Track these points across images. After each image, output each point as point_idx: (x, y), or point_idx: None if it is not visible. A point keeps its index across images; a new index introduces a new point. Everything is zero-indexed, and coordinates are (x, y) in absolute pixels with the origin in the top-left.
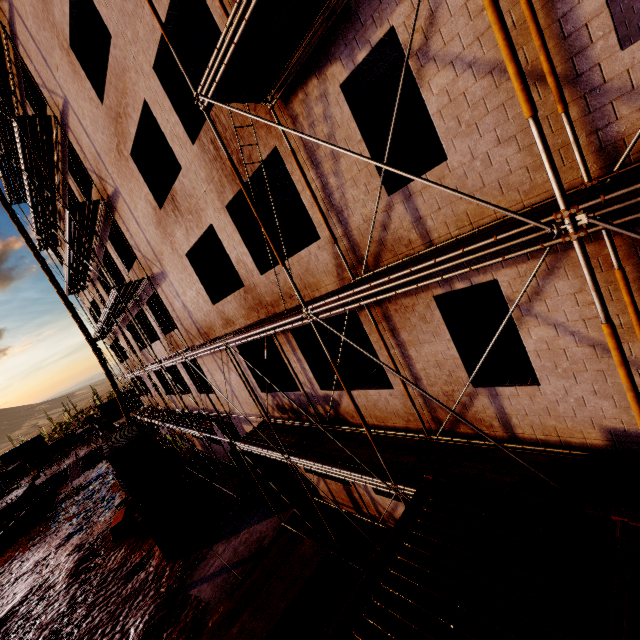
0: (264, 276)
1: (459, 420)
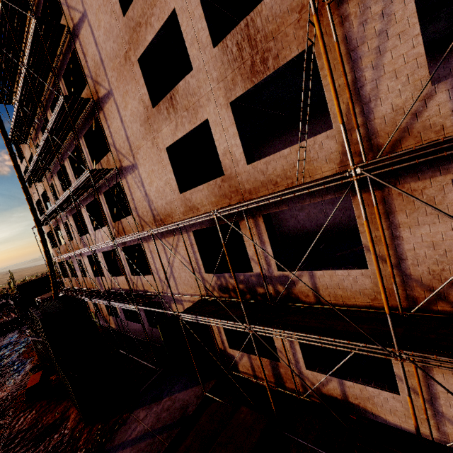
0: (251, 165)
1: (439, 298)
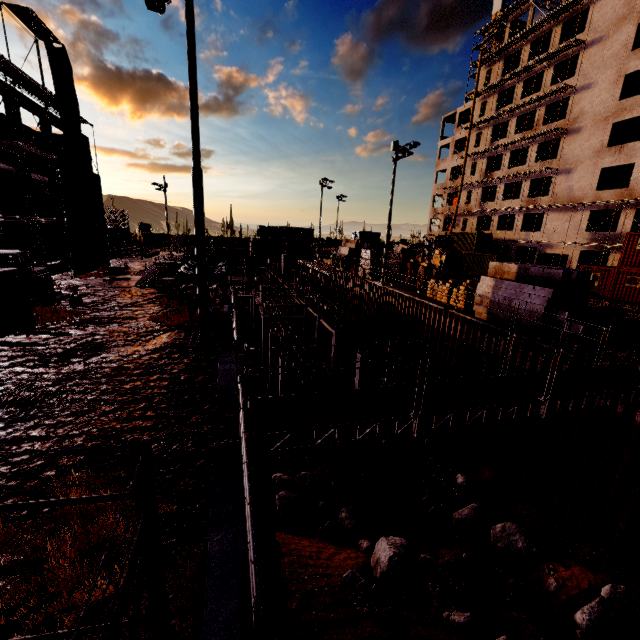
0: None
1: None
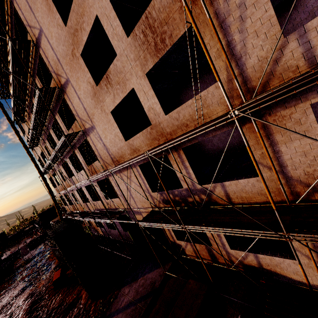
0: (168, 115)
1: (315, 191)
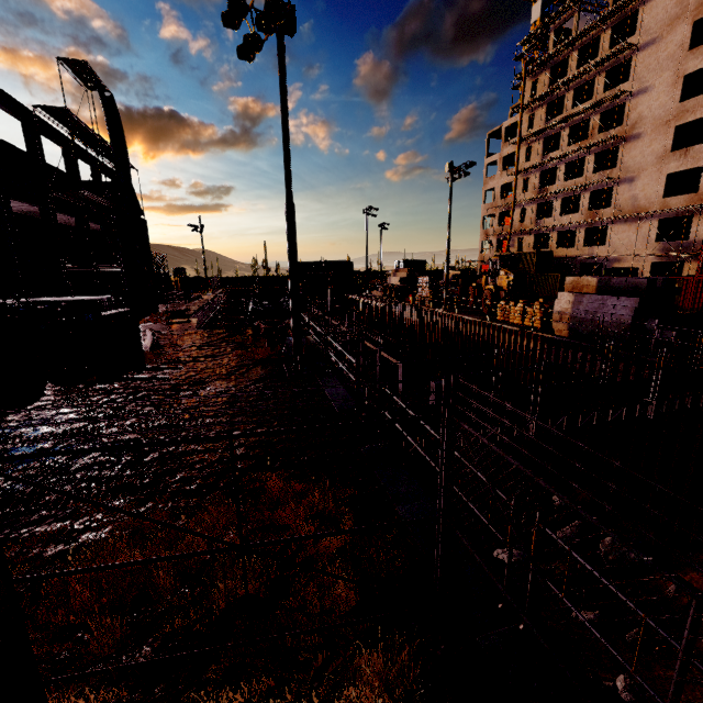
0: None
1: None
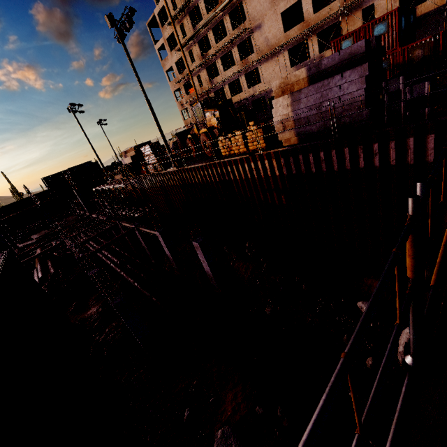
0: (314, 15)
1: None
